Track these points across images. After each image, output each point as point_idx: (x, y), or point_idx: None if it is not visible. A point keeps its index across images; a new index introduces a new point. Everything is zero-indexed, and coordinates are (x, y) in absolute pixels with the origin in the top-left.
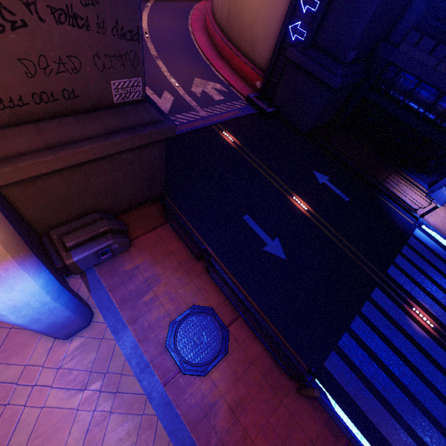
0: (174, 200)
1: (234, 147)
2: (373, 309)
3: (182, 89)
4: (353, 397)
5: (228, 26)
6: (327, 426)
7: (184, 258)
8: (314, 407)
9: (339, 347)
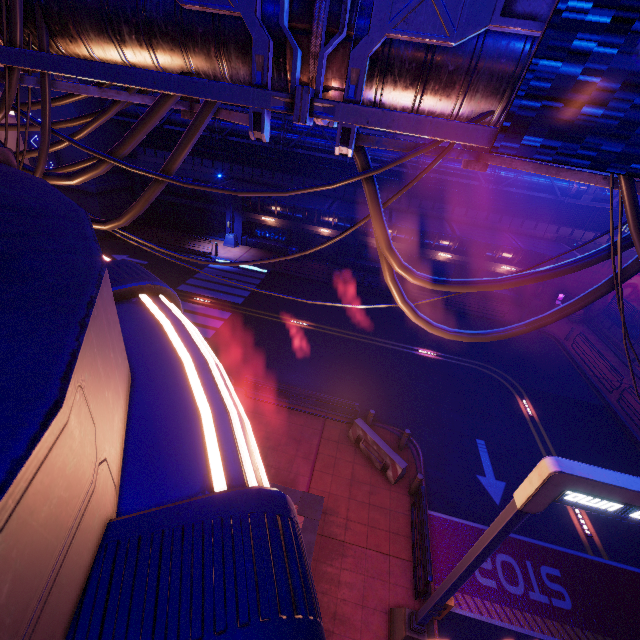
0: None
1: None
2: None
3: None
4: None
5: None
6: None
7: None
8: None
9: None
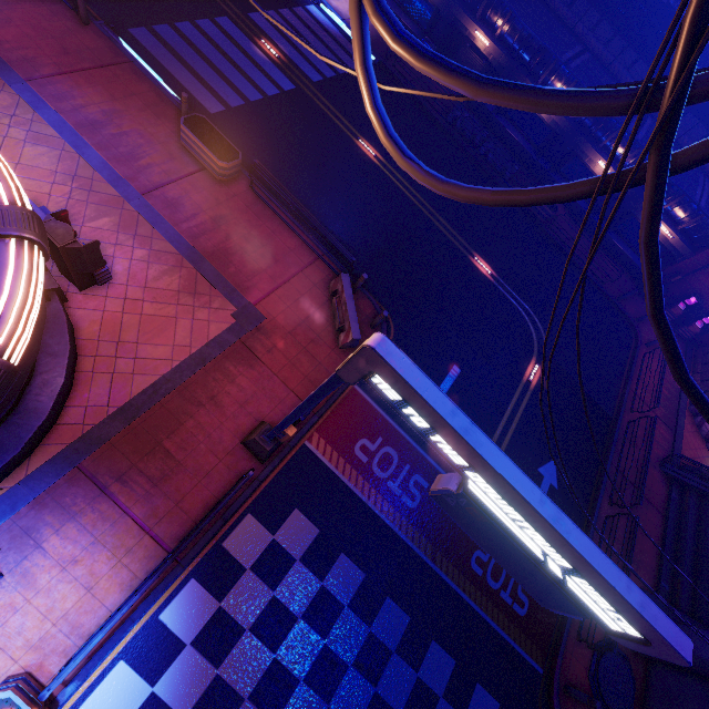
0: None
1: None
2: (212, 26)
3: None
4: (154, 55)
5: None
6: (110, 48)
7: None
8: (100, 36)
9: (153, 28)
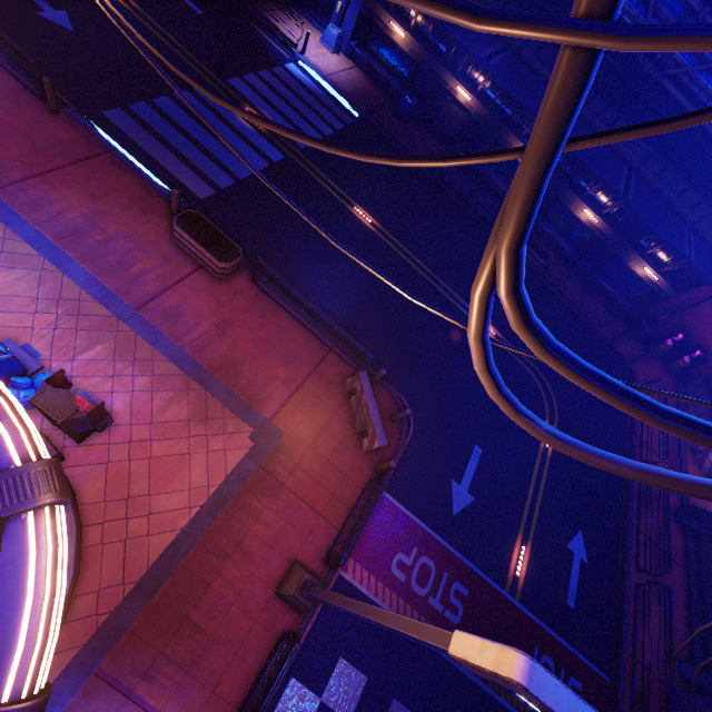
0: None
1: None
2: (191, 98)
3: None
4: (134, 139)
5: None
6: (85, 139)
7: None
8: (72, 126)
9: (129, 108)
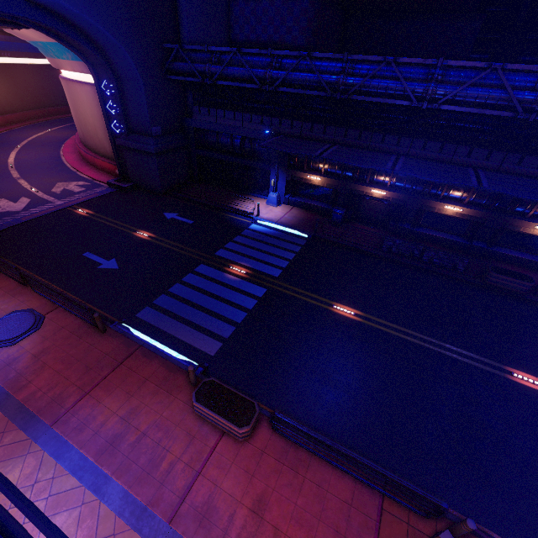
0: (14, 260)
1: (87, 216)
2: (194, 277)
3: (41, 192)
4: (158, 326)
5: (86, 141)
6: (123, 343)
7: (12, 289)
8: (115, 337)
9: (153, 303)
